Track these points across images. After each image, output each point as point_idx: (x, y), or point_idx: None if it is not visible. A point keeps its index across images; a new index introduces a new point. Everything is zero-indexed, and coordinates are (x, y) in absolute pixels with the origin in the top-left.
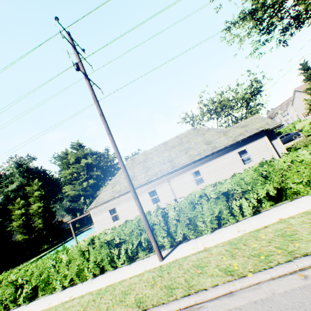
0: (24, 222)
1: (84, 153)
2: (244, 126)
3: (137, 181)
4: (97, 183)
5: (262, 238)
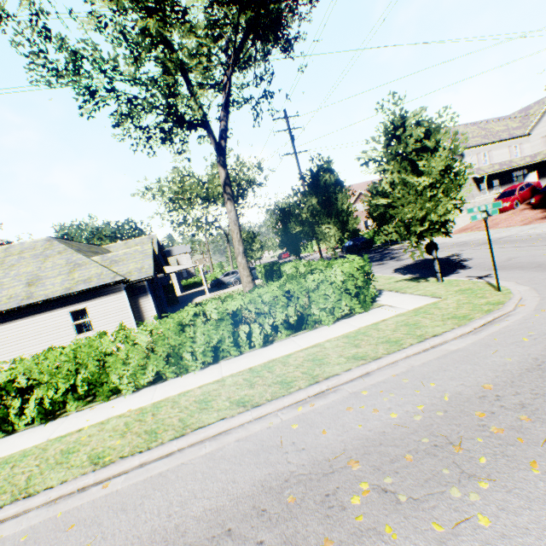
0: None
1: None
2: (116, 262)
3: None
4: None
5: None
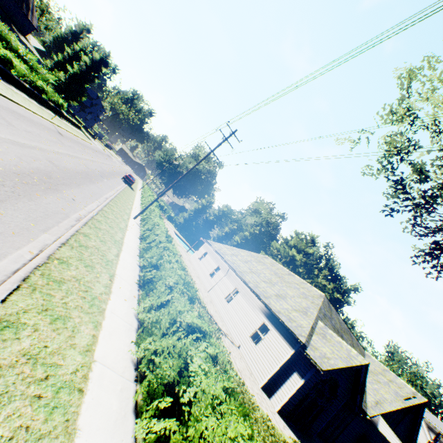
0: (221, 236)
1: (304, 249)
2: (323, 335)
3: (229, 256)
4: None
5: (121, 219)
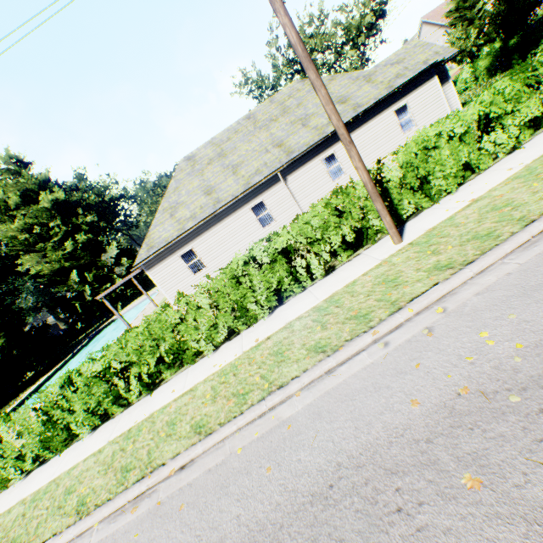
0: None
1: (39, 180)
2: (397, 63)
3: (223, 192)
4: (96, 241)
5: None
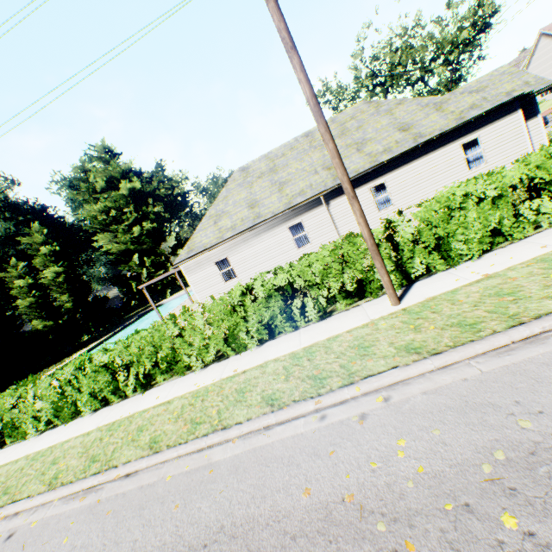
0: (38, 300)
1: (123, 170)
2: (476, 91)
3: (264, 208)
4: (159, 230)
5: None
